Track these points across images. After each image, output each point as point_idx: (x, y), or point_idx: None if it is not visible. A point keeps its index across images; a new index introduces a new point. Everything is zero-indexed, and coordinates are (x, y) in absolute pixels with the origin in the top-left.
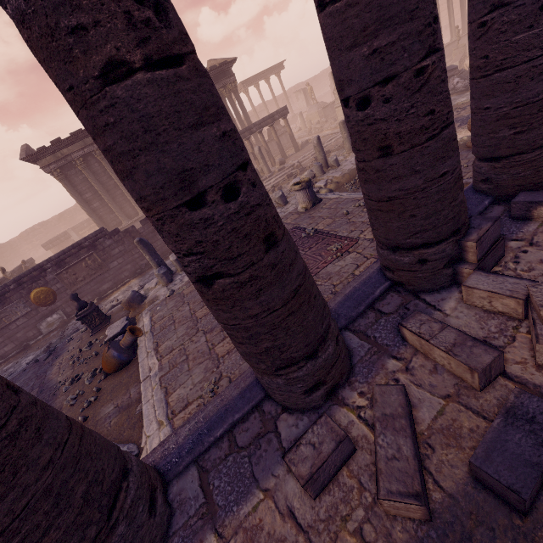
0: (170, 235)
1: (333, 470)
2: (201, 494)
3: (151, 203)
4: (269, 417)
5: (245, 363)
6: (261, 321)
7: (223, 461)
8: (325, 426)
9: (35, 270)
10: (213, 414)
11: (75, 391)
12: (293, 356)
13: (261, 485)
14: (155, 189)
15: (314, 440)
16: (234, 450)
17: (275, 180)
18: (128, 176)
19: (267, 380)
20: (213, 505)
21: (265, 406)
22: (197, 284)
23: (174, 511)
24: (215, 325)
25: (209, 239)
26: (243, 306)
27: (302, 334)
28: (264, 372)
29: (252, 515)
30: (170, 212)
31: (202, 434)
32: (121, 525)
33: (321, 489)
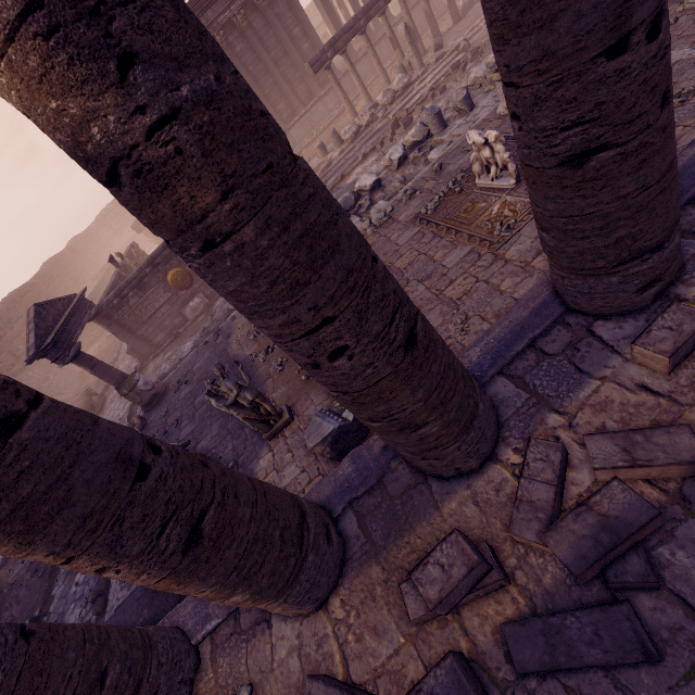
0: (559, 103)
1: (690, 348)
2: (522, 392)
3: (559, 59)
4: (578, 327)
5: (495, 300)
6: (629, 202)
7: (535, 367)
8: (679, 312)
9: (165, 248)
10: (504, 335)
11: (276, 360)
12: (645, 246)
13: (595, 376)
14: (577, 37)
15: (669, 325)
16: (545, 358)
17: (432, 78)
18: (543, 27)
19: (592, 283)
20: (542, 397)
21: (568, 320)
22: (558, 169)
23: (496, 407)
24: (430, 271)
25: (614, 98)
26: (615, 186)
27: (663, 218)
28: (592, 274)
29: (594, 396)
30: (581, 68)
31: (499, 351)
32: (481, 404)
33: (677, 365)
